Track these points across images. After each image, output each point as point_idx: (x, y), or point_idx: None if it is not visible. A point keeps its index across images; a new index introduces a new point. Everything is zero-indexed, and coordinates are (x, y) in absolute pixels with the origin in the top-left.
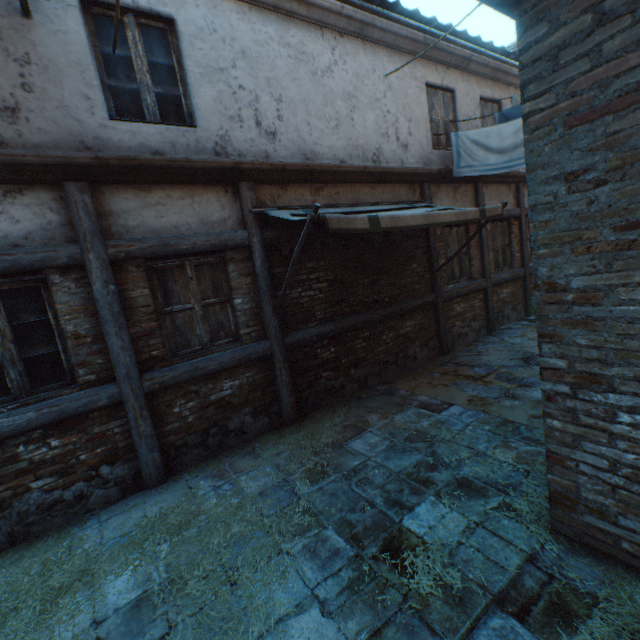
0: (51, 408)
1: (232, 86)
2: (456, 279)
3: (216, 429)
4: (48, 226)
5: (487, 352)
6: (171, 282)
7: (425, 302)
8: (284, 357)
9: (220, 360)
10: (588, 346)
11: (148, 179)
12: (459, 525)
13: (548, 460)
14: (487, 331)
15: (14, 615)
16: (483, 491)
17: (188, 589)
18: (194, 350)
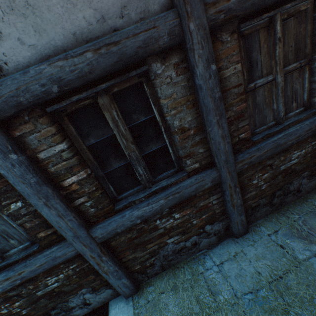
0: (173, 195)
1: None
2: None
3: (279, 192)
4: None
5: None
6: (255, 50)
7: None
8: None
9: (297, 134)
10: None
11: None
12: None
13: None
14: None
15: None
16: None
17: None
18: (268, 126)
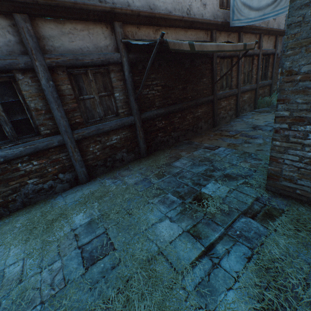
0: (30, 146)
1: None
2: (224, 88)
3: (110, 159)
4: (9, 43)
5: (235, 125)
6: (81, 82)
7: (208, 100)
8: (141, 125)
9: (110, 125)
10: (302, 103)
11: (62, 15)
12: (226, 190)
13: (270, 160)
14: (235, 116)
15: (35, 229)
16: (236, 178)
17: (110, 217)
18: (96, 120)
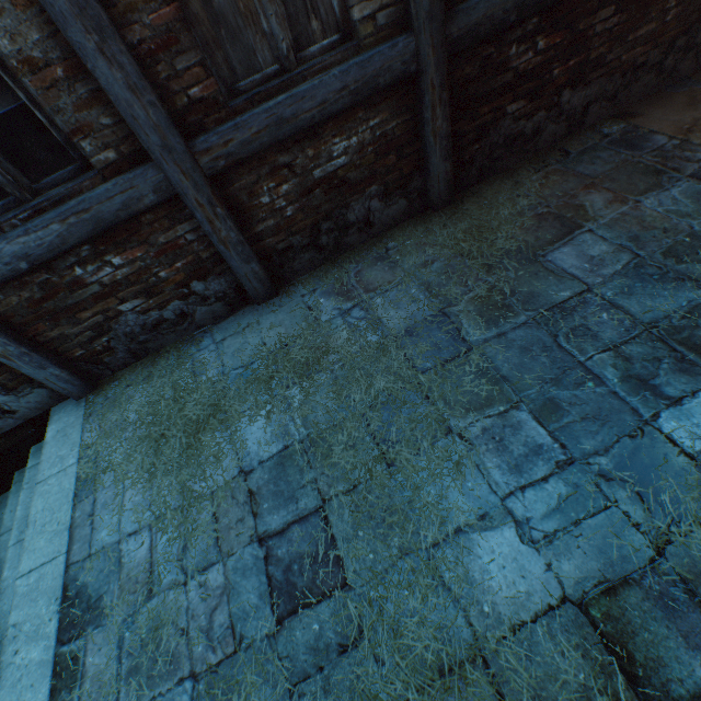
0: (78, 216)
1: None
2: None
3: (329, 224)
4: None
5: None
6: None
7: None
8: (442, 77)
9: (319, 97)
10: None
11: None
12: None
13: None
14: None
15: (164, 443)
16: None
17: (334, 458)
18: (266, 76)
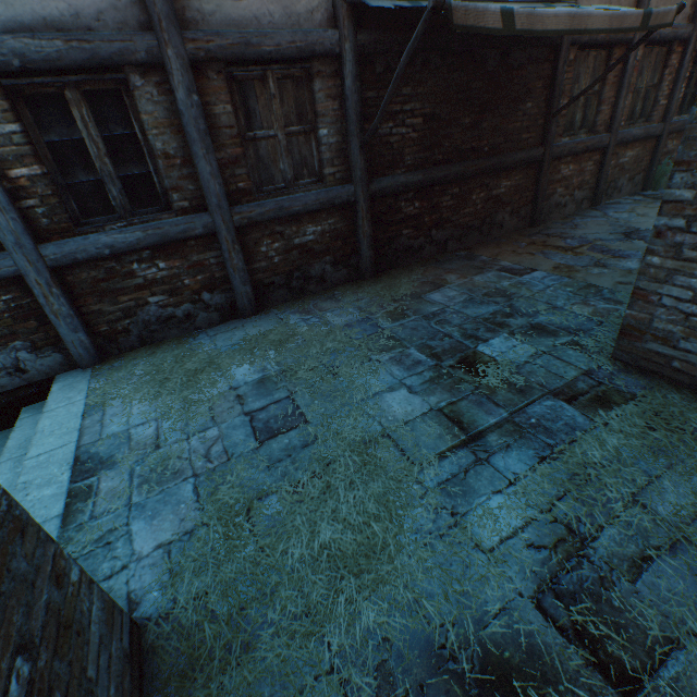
0: (155, 231)
1: None
2: (574, 131)
3: (299, 274)
4: (117, 4)
5: (584, 226)
6: (252, 99)
7: (529, 158)
8: (367, 206)
9: (304, 201)
10: None
11: None
12: (528, 352)
13: (632, 297)
14: (590, 205)
15: (168, 382)
16: (554, 333)
17: (299, 376)
18: (278, 188)
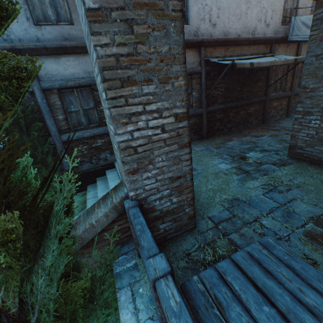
0: None
1: (203, 5)
2: (277, 91)
3: None
4: None
5: (283, 123)
6: None
7: (260, 100)
8: (206, 115)
9: None
10: (309, 104)
11: None
12: (261, 155)
13: (291, 137)
14: (285, 116)
15: None
16: (270, 151)
17: None
18: None
